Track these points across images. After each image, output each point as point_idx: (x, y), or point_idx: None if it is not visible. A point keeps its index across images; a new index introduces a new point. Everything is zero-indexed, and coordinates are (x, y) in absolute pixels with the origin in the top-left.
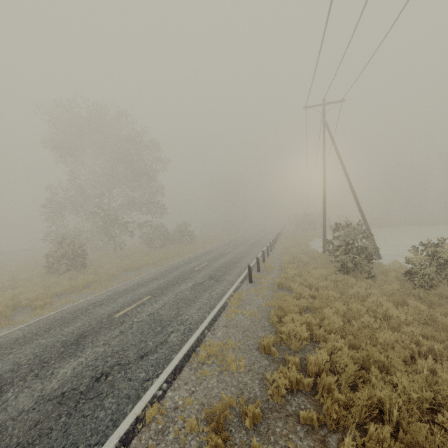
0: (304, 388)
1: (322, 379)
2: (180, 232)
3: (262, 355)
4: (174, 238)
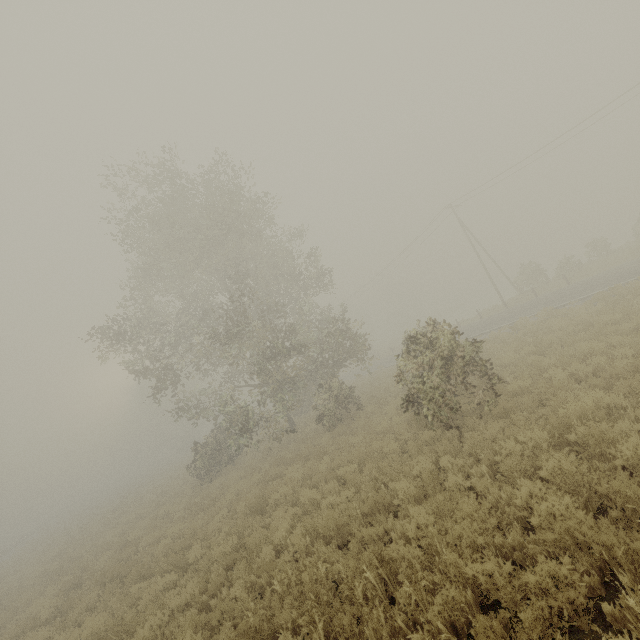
0: None
1: None
2: None
3: None
4: None
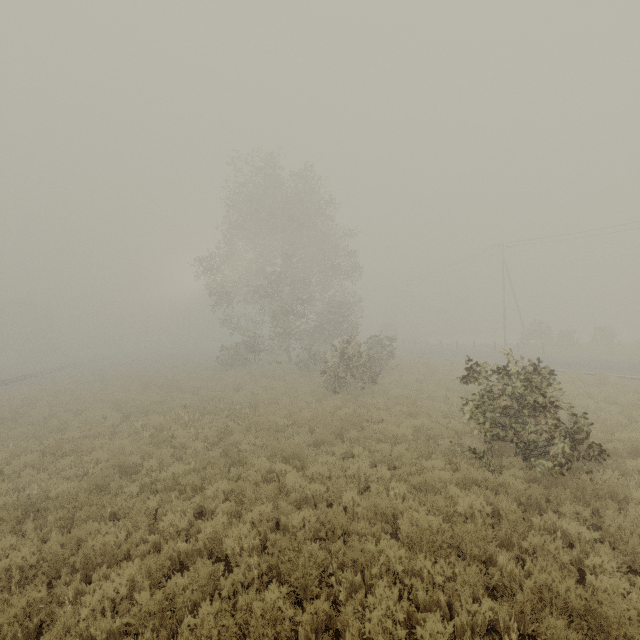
0: None
1: None
2: None
3: None
4: None
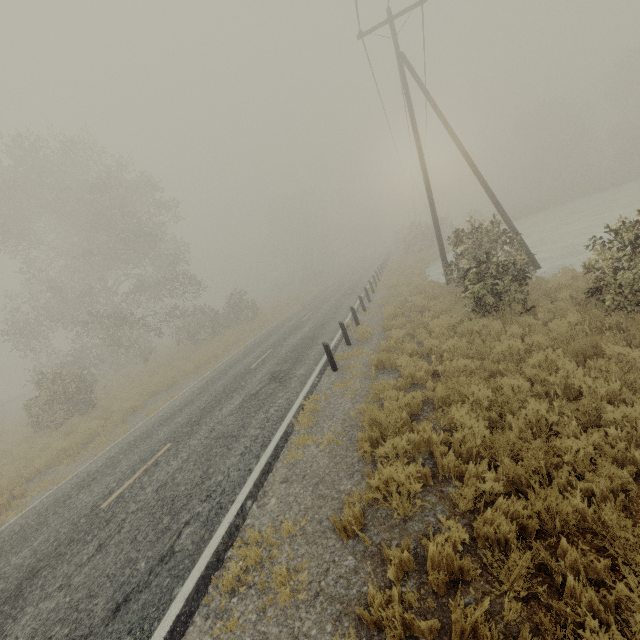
0: (424, 634)
1: (455, 620)
2: (234, 308)
3: (343, 545)
4: (228, 318)
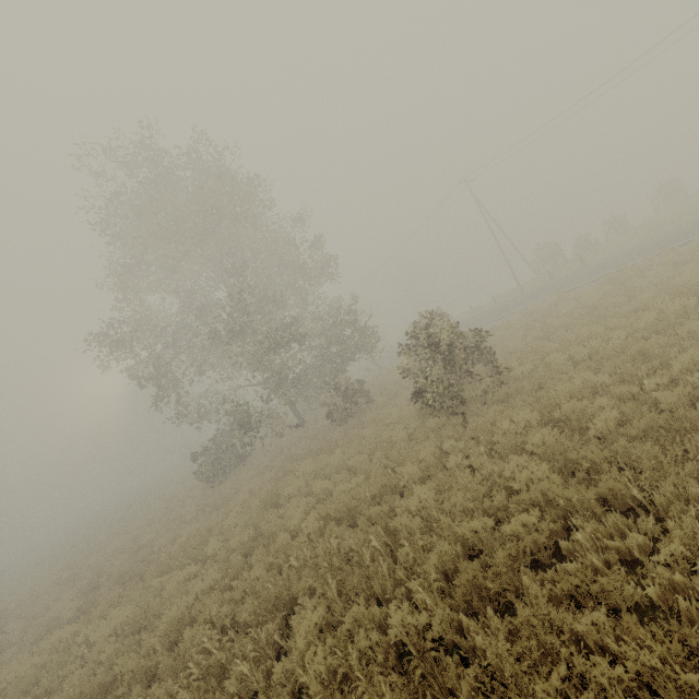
0: None
1: None
2: None
3: None
4: None
